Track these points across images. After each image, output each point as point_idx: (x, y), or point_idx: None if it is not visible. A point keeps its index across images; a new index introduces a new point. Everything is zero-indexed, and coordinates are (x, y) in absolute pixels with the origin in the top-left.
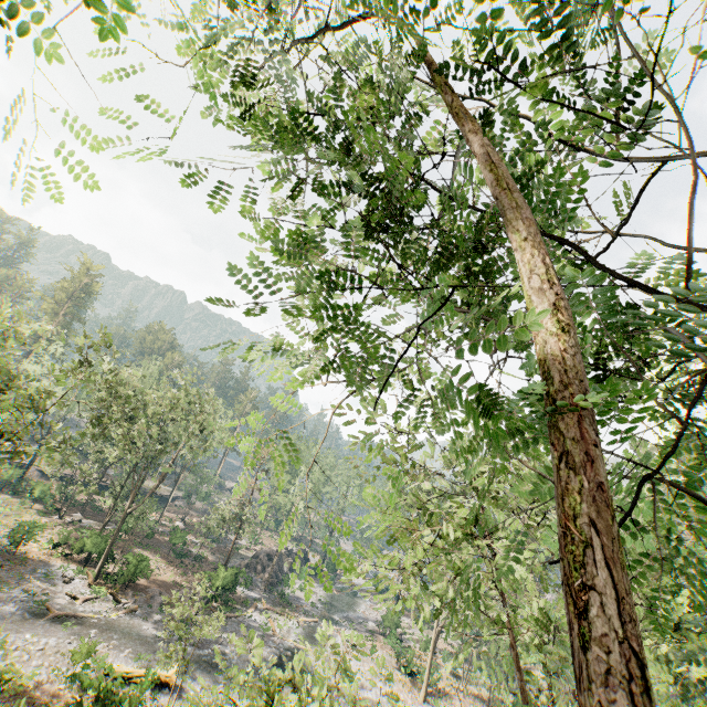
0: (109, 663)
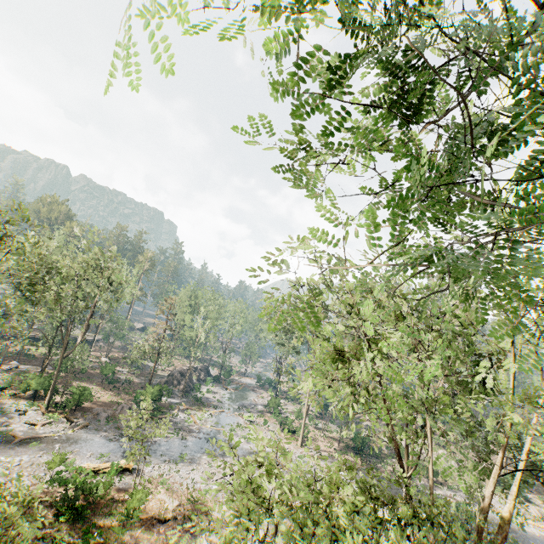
0: (78, 464)
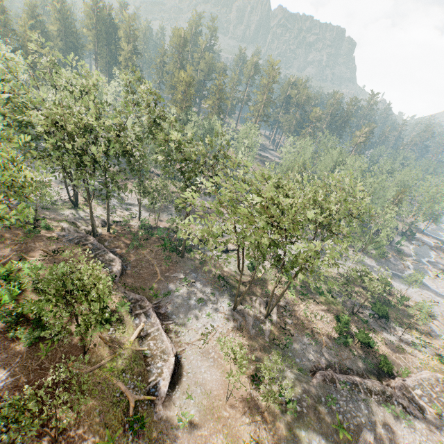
0: None
